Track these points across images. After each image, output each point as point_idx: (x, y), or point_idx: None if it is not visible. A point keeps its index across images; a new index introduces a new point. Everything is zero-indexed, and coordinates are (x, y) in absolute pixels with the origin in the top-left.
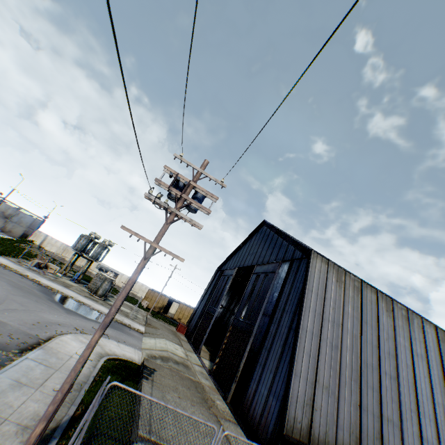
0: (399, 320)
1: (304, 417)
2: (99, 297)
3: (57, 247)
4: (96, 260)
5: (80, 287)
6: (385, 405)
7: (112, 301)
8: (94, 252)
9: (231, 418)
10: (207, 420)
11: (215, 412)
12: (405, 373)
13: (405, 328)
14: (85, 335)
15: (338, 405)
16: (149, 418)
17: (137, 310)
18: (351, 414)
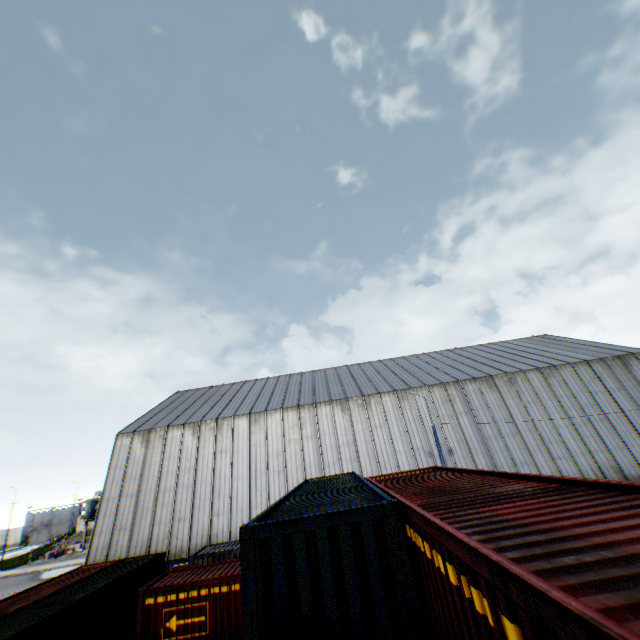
0: (206, 435)
1: (102, 556)
2: None
3: None
4: None
5: None
6: (179, 510)
7: None
8: None
9: None
10: None
11: None
12: (204, 475)
13: (212, 437)
14: None
15: (132, 534)
16: None
17: None
18: (144, 533)
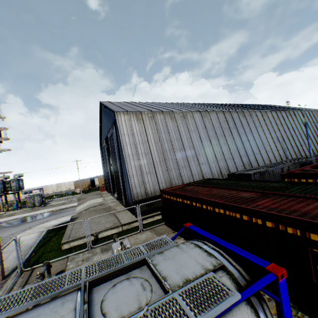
0: (179, 120)
1: (141, 190)
2: (39, 207)
3: None
4: (19, 190)
5: (23, 210)
6: (180, 162)
7: (51, 203)
8: (13, 187)
9: (123, 210)
10: (107, 218)
11: (113, 213)
12: (187, 143)
13: (184, 122)
14: (32, 229)
15: (157, 176)
16: (69, 235)
17: (72, 197)
18: (164, 175)
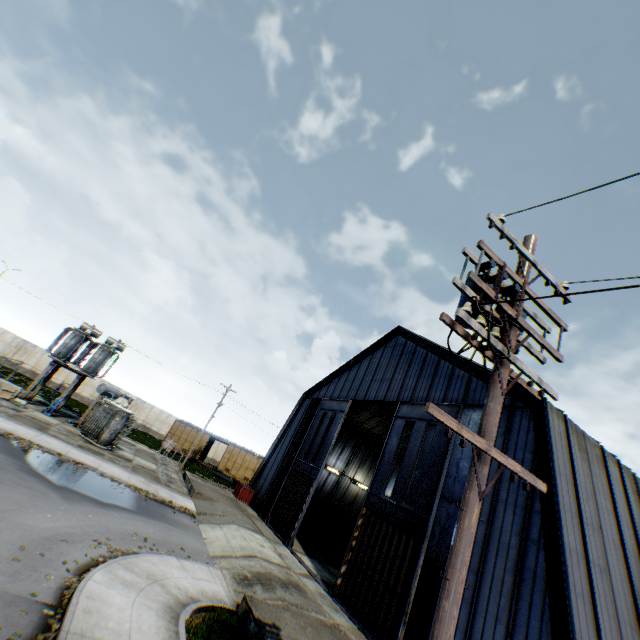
0: None
1: None
2: (104, 445)
3: (5, 342)
4: (94, 375)
5: (63, 425)
6: None
7: (122, 448)
8: (91, 361)
9: None
10: None
11: None
12: None
13: None
14: (123, 559)
15: None
16: None
17: (163, 461)
18: None
